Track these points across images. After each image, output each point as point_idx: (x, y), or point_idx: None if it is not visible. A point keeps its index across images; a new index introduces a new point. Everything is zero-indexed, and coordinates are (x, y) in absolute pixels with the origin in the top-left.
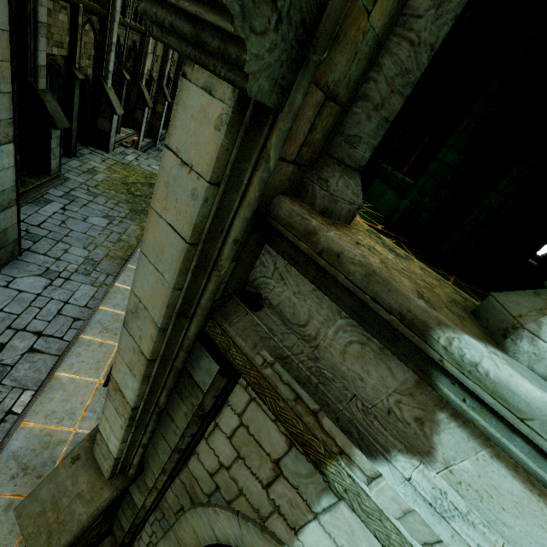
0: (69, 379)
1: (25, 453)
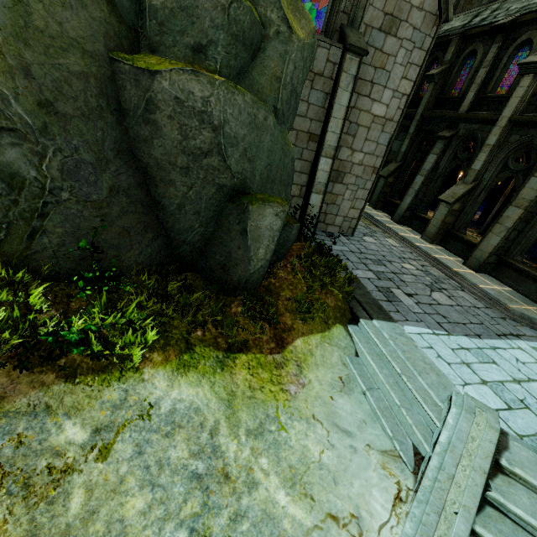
0: (462, 271)
1: (498, 295)
